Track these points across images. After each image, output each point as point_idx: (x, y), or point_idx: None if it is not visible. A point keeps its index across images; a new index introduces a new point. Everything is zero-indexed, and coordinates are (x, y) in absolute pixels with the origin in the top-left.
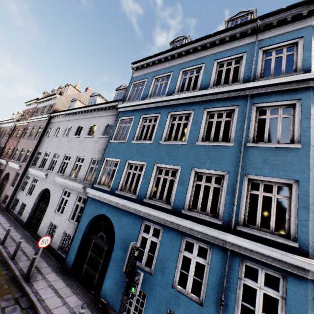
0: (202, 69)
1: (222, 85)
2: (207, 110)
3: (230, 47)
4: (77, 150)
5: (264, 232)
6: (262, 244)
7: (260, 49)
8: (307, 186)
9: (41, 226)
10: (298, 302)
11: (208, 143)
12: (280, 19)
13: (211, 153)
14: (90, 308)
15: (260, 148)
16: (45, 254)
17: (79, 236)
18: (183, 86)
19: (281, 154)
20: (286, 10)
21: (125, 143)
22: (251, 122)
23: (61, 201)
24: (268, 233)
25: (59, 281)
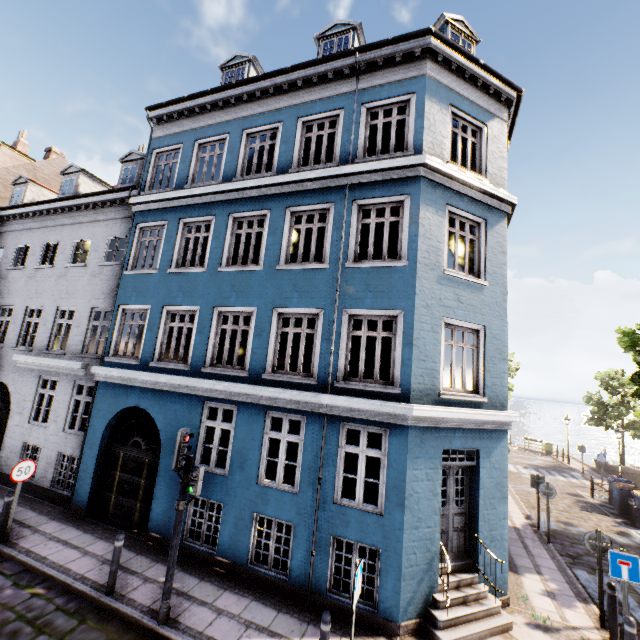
0: (280, 134)
1: (310, 167)
2: (290, 210)
3: (321, 96)
4: (55, 295)
5: (366, 383)
6: (363, 398)
7: (363, 106)
8: (412, 317)
9: (4, 456)
10: (398, 455)
11: (294, 265)
12: (387, 57)
13: (299, 282)
14: (134, 549)
15: (362, 269)
16: (27, 499)
17: (92, 452)
18: (263, 150)
19: (386, 276)
20: (394, 43)
21: (155, 274)
22: (352, 230)
23: (38, 401)
24: (371, 384)
25: (68, 529)
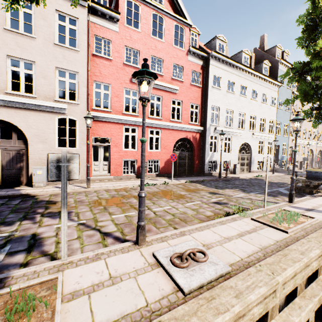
0: None
1: None
2: None
3: None
4: None
5: None
6: None
7: None
8: None
9: None
10: None
11: None
12: None
13: None
14: None
15: None
16: None
17: None
18: None
19: None
20: None
21: None
22: None
23: None
24: None
25: None
